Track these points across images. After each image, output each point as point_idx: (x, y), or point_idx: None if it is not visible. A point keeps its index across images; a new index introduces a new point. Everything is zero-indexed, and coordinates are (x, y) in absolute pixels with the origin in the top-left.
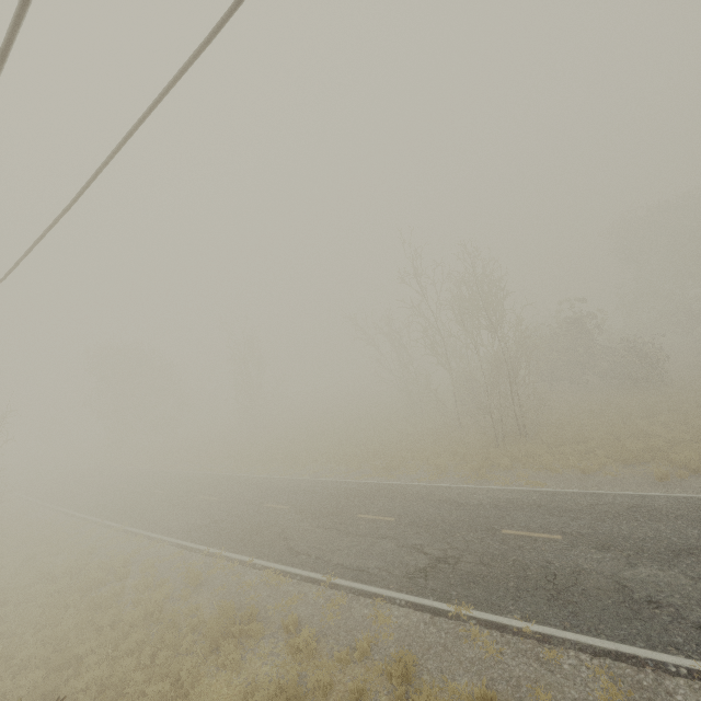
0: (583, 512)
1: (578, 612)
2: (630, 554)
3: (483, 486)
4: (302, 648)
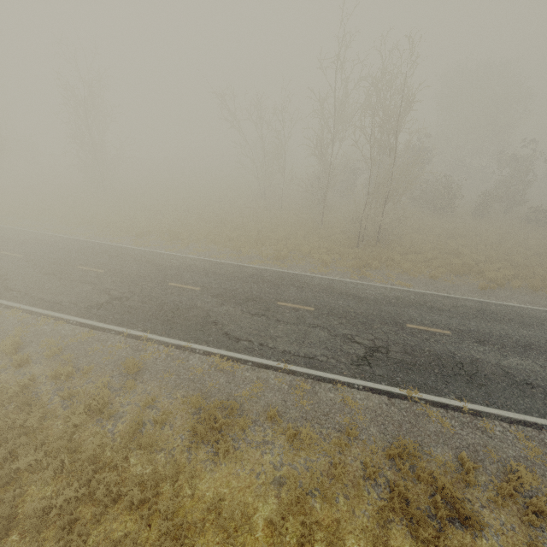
0: (452, 312)
1: (490, 393)
2: (499, 348)
3: (369, 283)
4: (306, 441)
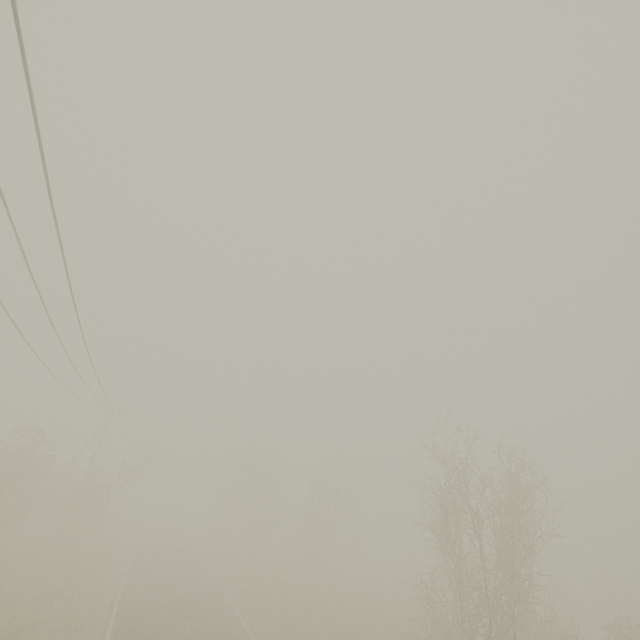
0: None
1: None
2: None
3: None
4: None
